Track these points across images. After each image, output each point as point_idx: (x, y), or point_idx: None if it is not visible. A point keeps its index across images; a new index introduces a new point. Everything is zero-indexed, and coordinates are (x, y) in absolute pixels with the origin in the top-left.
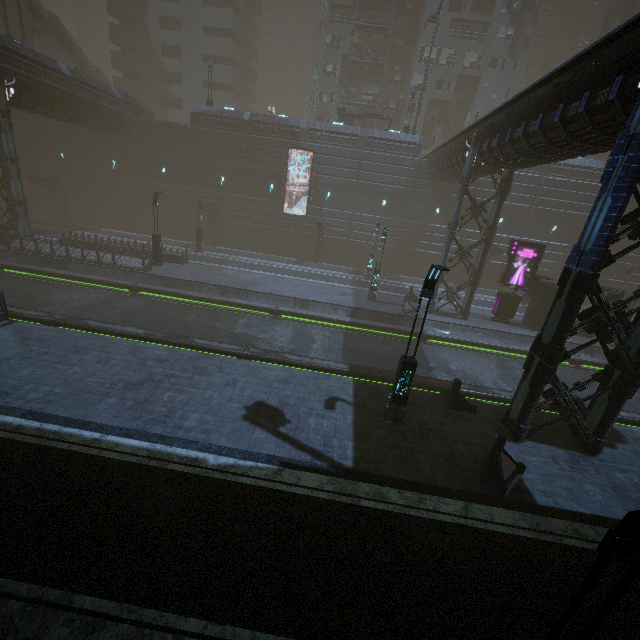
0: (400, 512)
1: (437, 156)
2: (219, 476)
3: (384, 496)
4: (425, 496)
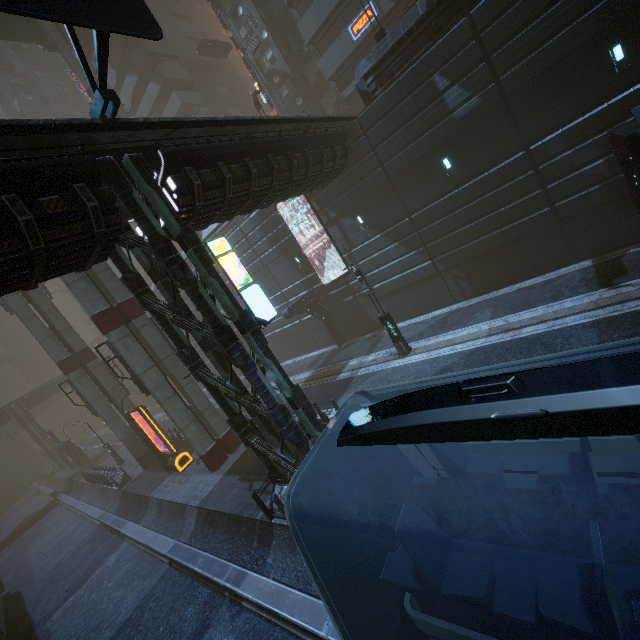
0: None
1: None
2: None
3: None
4: None
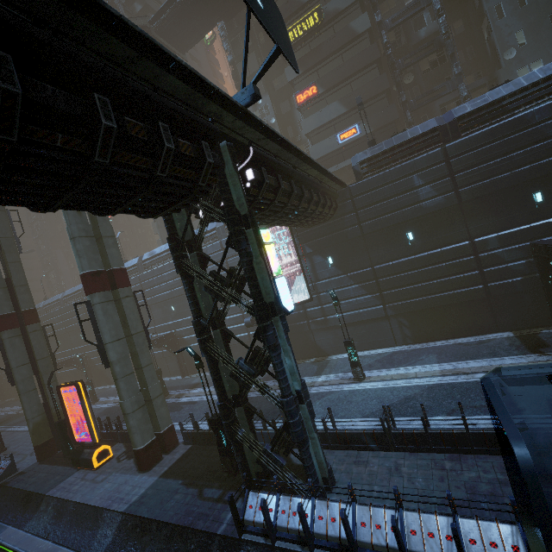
0: None
1: None
2: None
3: None
4: None
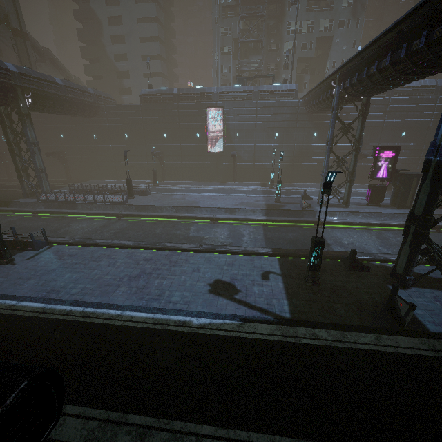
0: (330, 345)
1: (310, 96)
2: (202, 331)
3: (317, 335)
4: (346, 333)
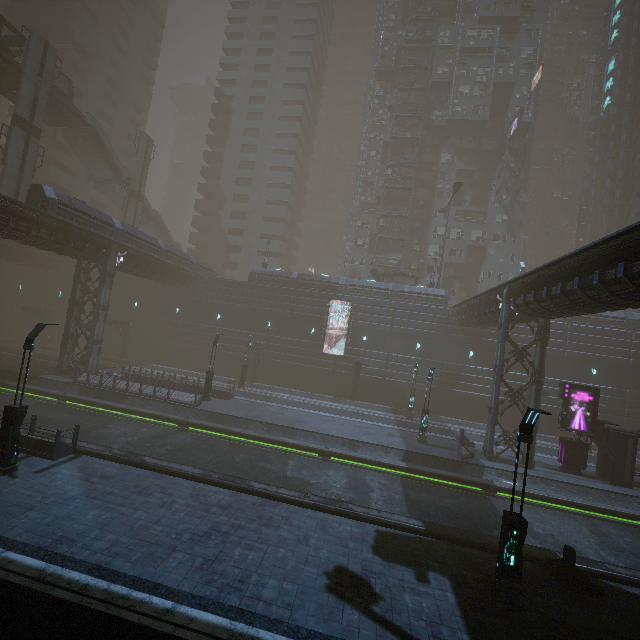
0: None
1: (466, 306)
2: None
3: None
4: None
